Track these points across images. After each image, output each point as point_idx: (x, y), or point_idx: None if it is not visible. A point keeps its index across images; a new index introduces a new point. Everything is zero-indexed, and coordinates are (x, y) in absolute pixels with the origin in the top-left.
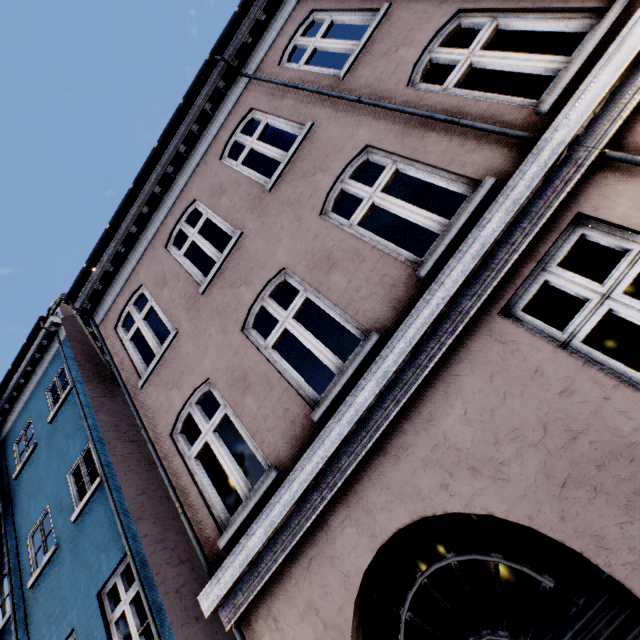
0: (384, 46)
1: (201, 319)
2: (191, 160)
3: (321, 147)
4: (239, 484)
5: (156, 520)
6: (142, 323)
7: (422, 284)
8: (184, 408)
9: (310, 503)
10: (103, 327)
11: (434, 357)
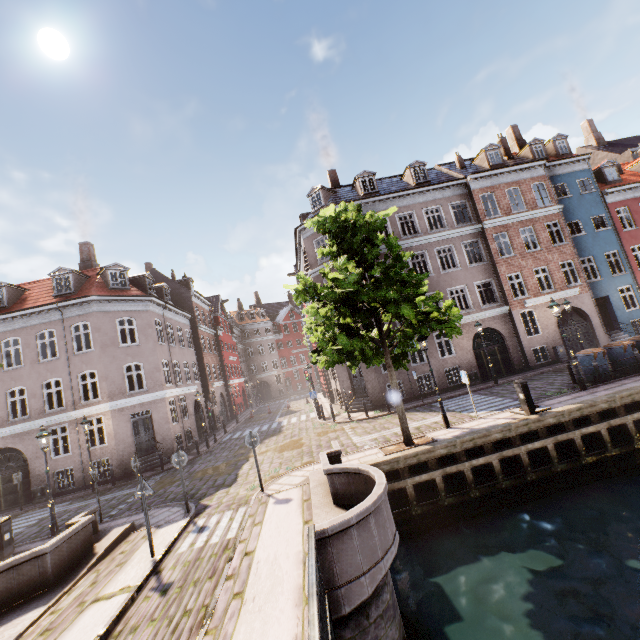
0: (85, 359)
1: None
2: (29, 321)
3: (56, 367)
4: None
5: None
6: None
7: (44, 415)
8: None
9: None
10: None
11: (34, 428)
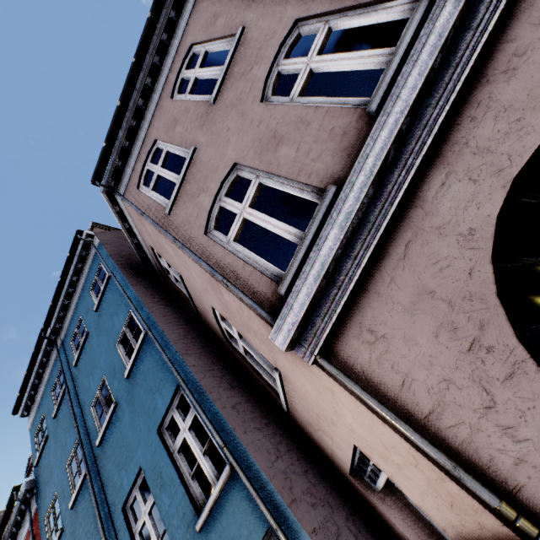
0: None
1: (216, 124)
2: (182, 19)
3: None
4: (289, 233)
5: (200, 357)
6: (160, 169)
7: None
8: (214, 206)
9: (391, 184)
10: (127, 194)
11: None
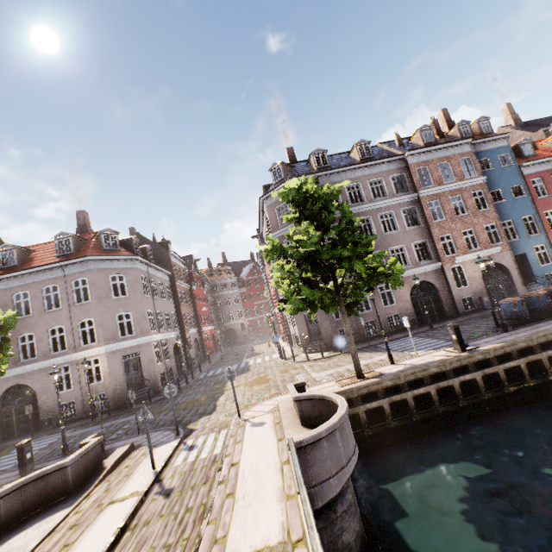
0: (84, 309)
1: None
2: (36, 278)
3: (59, 316)
4: None
5: None
6: None
7: (50, 357)
8: None
9: (10, 374)
10: None
11: (41, 368)
